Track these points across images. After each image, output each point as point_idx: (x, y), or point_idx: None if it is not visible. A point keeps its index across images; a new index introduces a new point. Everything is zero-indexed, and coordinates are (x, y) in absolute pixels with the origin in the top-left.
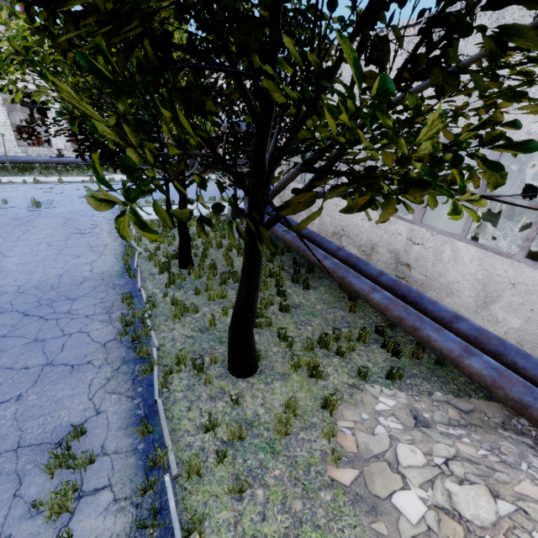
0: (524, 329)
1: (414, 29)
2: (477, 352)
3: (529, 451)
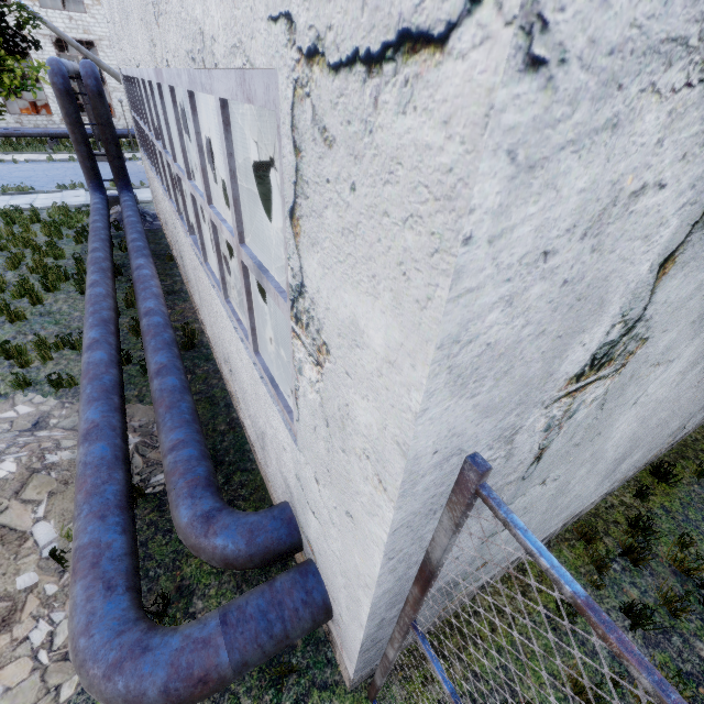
0: (210, 323)
1: None
2: (96, 348)
3: None
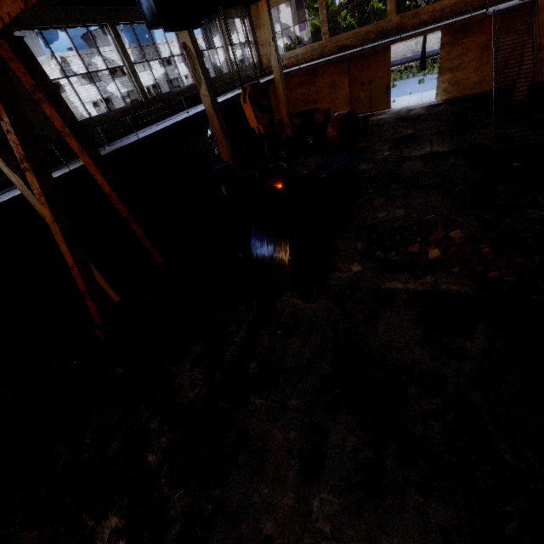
0: None
1: None
2: None
3: None
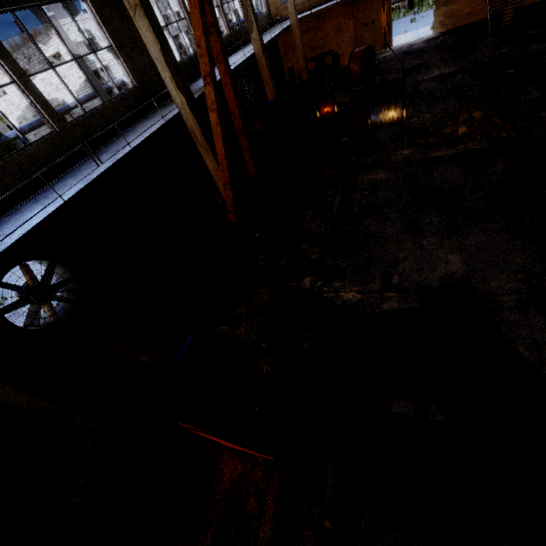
0: None
1: None
2: None
3: None
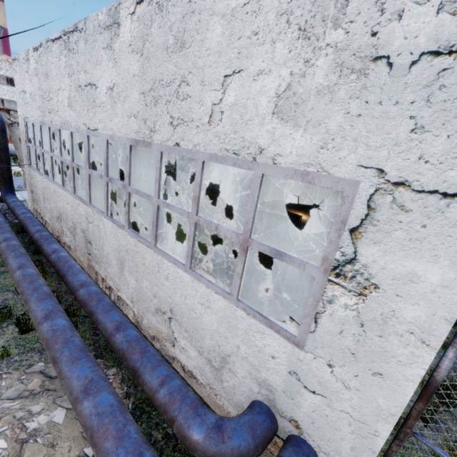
0: (137, 287)
1: (59, 41)
2: (54, 316)
3: (68, 405)
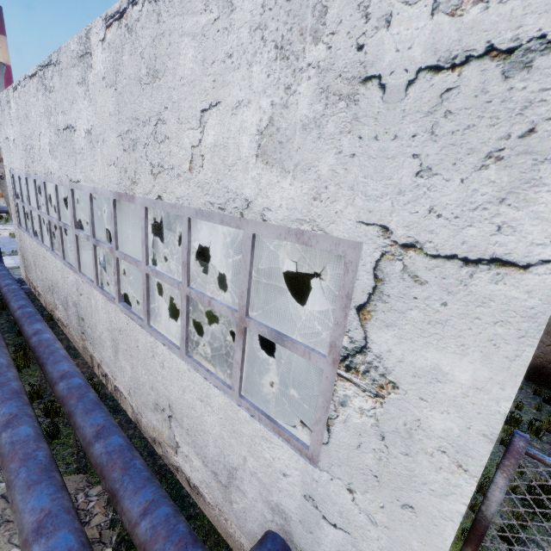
0: (133, 376)
1: (36, 77)
2: (17, 423)
3: None
